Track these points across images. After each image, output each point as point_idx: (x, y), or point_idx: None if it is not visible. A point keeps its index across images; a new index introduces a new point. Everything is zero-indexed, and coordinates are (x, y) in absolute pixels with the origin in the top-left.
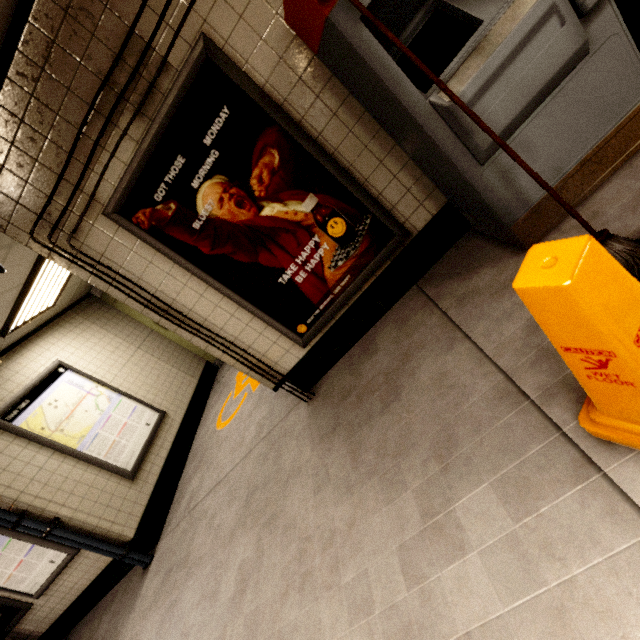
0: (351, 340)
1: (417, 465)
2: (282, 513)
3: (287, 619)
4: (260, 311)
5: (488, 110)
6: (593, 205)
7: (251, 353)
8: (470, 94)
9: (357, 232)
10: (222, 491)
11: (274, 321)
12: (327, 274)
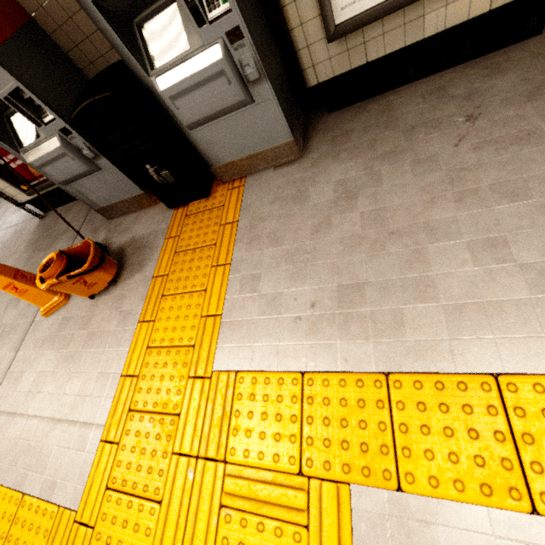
0: (66, 201)
1: None
2: None
3: None
4: None
5: (50, 173)
6: (125, 219)
7: None
8: (37, 164)
9: None
10: None
11: (2, 179)
12: (32, 170)
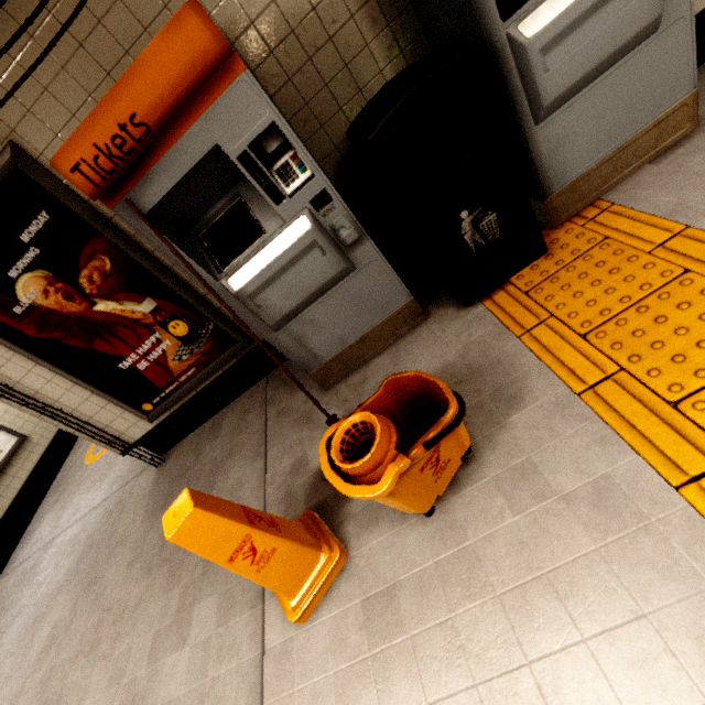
0: (205, 416)
1: (193, 564)
2: (100, 579)
3: (70, 680)
4: (99, 391)
5: (269, 301)
6: (368, 370)
7: (93, 423)
8: (251, 289)
9: (200, 334)
10: (66, 540)
11: (115, 400)
12: (172, 365)
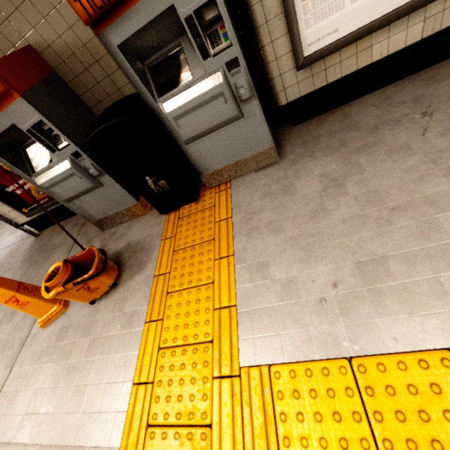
0: (60, 219)
1: None
2: None
3: None
4: None
5: (57, 192)
6: (119, 228)
7: None
8: (46, 185)
9: None
10: None
11: (6, 204)
12: (34, 195)
